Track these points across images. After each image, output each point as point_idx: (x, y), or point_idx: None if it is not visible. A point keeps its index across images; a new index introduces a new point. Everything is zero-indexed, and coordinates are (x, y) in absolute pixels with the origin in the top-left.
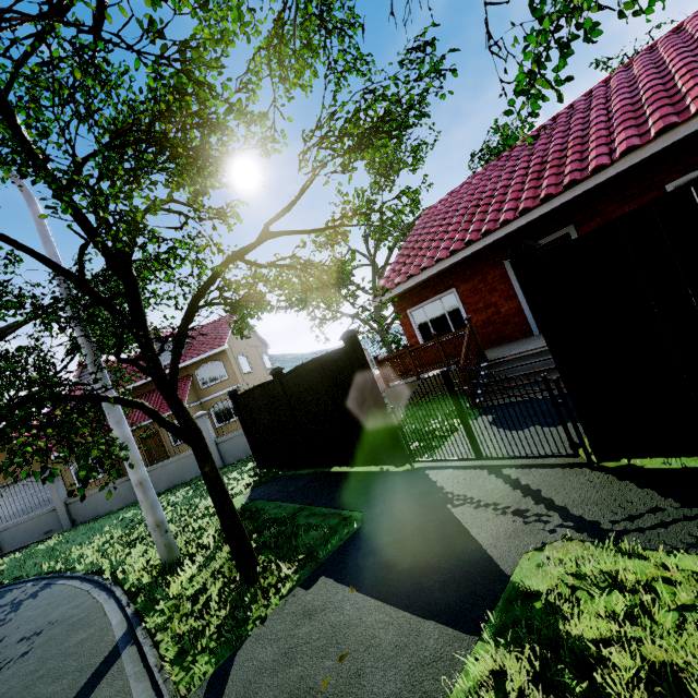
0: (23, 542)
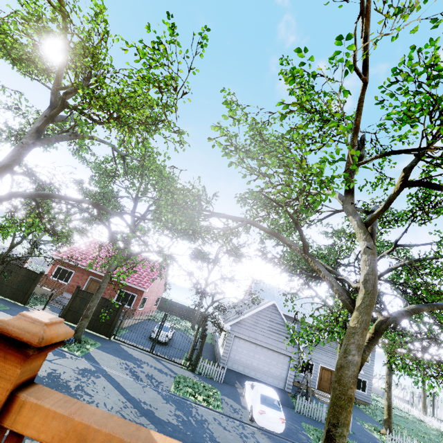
0: None
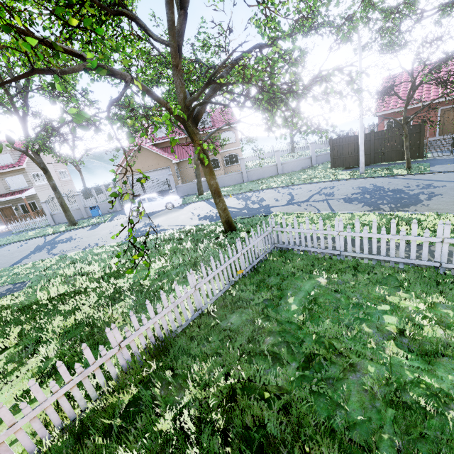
0: (188, 193)
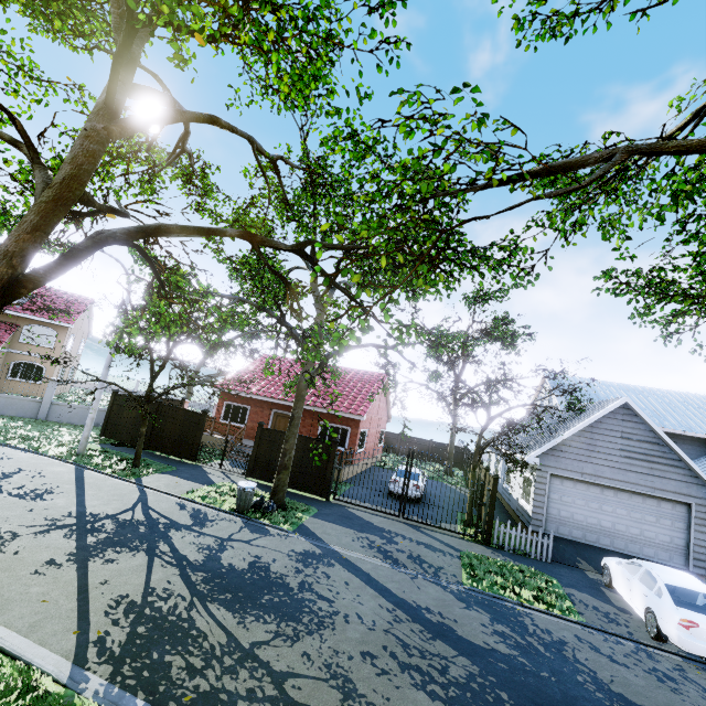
0: None
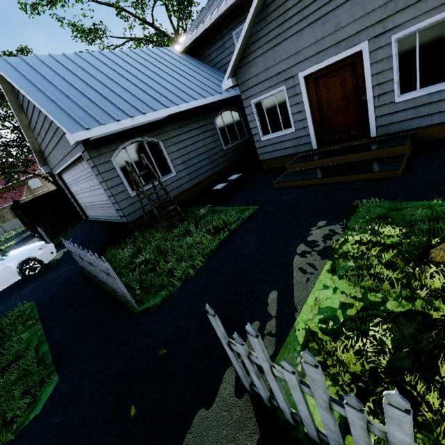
0: None
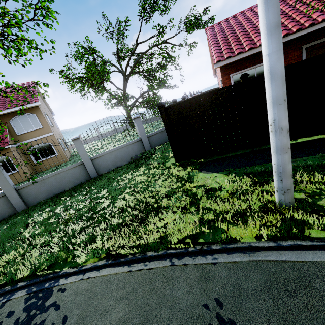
0: None
